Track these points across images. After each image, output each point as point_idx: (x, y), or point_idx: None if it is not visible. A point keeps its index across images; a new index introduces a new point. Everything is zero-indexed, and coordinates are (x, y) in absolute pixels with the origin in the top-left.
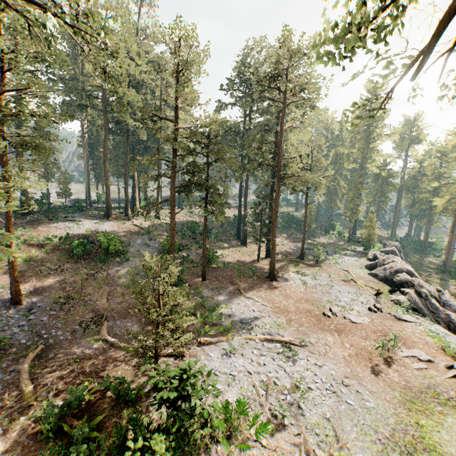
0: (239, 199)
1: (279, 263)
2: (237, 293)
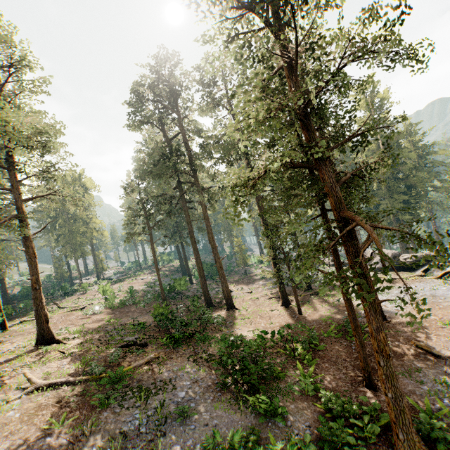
0: (194, 248)
1: (314, 302)
2: (442, 363)
